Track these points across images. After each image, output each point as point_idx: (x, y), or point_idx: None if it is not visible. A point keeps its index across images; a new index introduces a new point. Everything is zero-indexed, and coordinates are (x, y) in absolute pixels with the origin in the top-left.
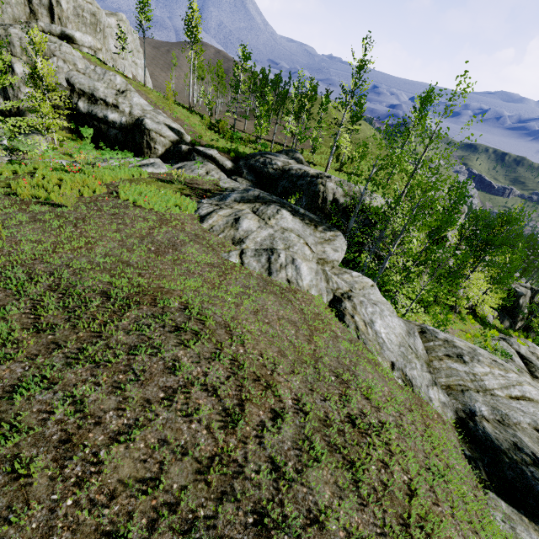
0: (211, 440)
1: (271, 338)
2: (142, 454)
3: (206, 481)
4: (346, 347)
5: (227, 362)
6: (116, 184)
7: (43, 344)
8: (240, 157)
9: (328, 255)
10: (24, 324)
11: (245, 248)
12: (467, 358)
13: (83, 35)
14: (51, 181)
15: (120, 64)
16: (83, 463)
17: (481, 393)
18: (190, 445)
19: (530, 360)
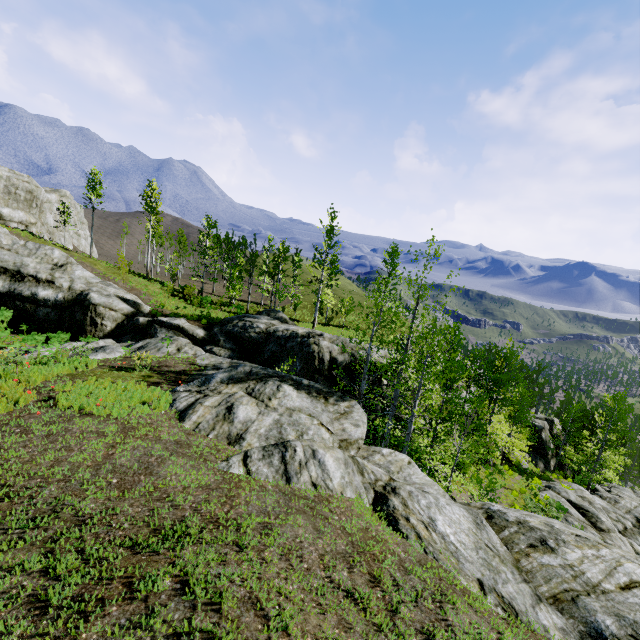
0: None
1: (320, 597)
2: None
3: None
4: (419, 575)
5: None
6: (51, 384)
7: None
8: (213, 323)
9: (349, 433)
10: None
11: (249, 449)
12: (552, 542)
13: (13, 211)
14: None
15: (59, 236)
16: None
17: (593, 595)
18: None
19: (586, 508)
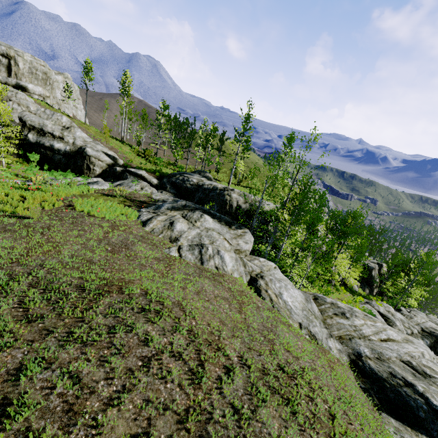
0: (184, 395)
1: (212, 312)
2: (132, 414)
3: (186, 428)
4: (266, 314)
5: (185, 332)
6: (70, 198)
7: (36, 332)
8: (163, 175)
9: (241, 247)
10: (15, 317)
11: (181, 245)
12: (348, 314)
13: (35, 86)
14: (14, 198)
15: (64, 107)
16: (85, 428)
17: (362, 339)
18: (169, 402)
19: (388, 317)
